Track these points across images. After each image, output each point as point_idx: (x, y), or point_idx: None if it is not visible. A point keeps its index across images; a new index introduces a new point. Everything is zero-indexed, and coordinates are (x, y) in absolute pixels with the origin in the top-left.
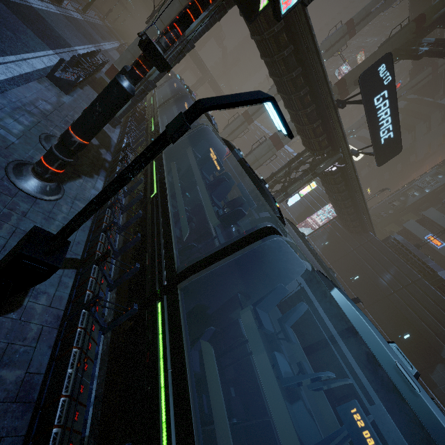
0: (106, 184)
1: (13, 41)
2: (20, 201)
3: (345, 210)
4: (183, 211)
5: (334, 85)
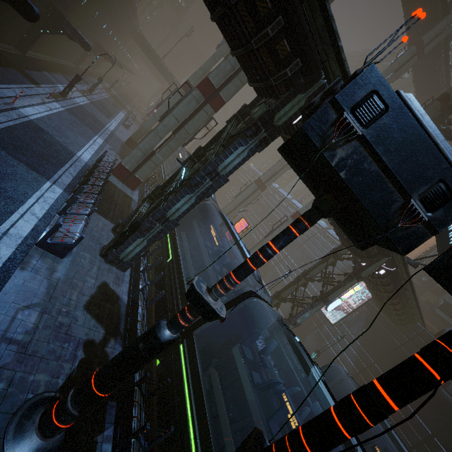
0: None
1: None
2: None
3: (391, 306)
4: None
5: None
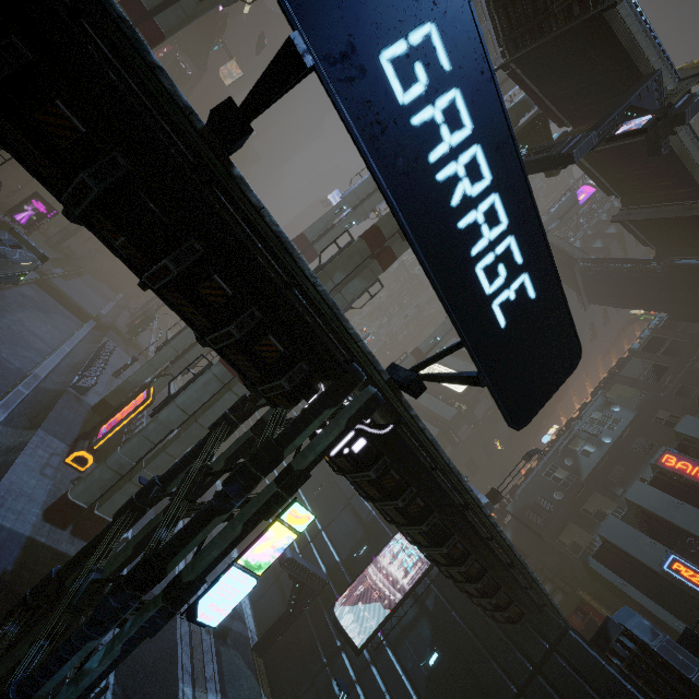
0: None
1: None
2: None
3: (452, 569)
4: None
5: (359, 237)
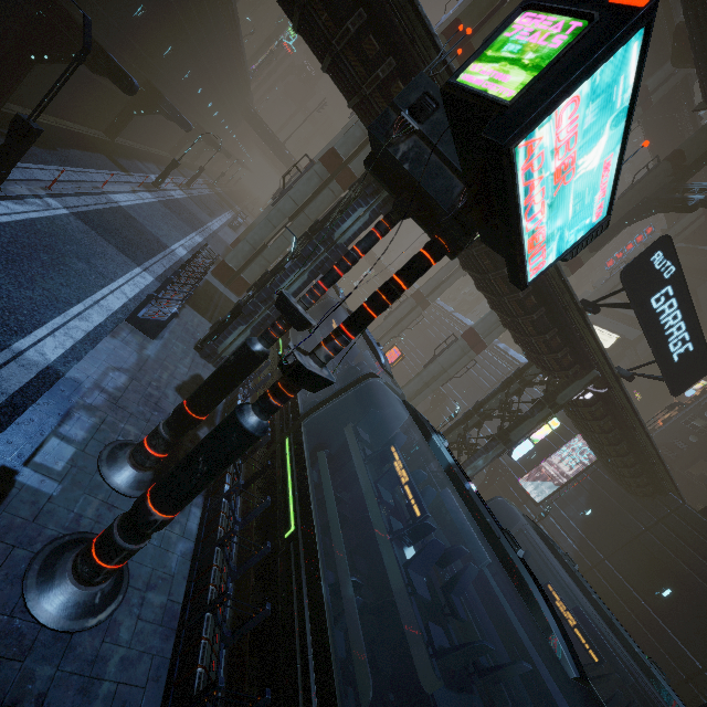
0: (206, 519)
1: (85, 276)
2: (38, 661)
3: (617, 459)
4: (353, 610)
5: None
